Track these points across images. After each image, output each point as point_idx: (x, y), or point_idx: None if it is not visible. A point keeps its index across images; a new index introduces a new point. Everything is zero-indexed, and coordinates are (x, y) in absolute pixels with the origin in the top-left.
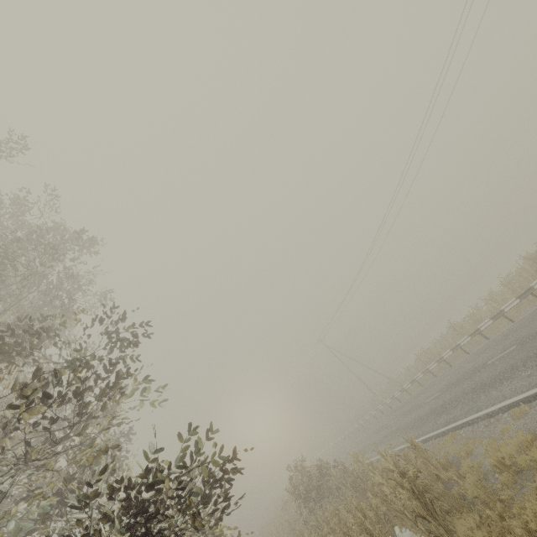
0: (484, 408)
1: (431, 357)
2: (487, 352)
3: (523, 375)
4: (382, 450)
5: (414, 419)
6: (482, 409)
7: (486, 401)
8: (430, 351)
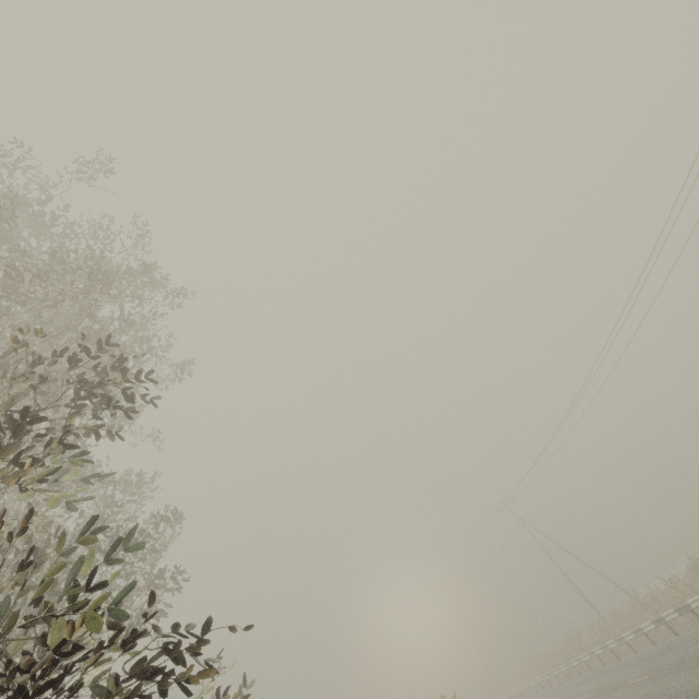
0: None
1: None
2: None
3: None
4: None
5: (687, 687)
6: None
7: None
8: None
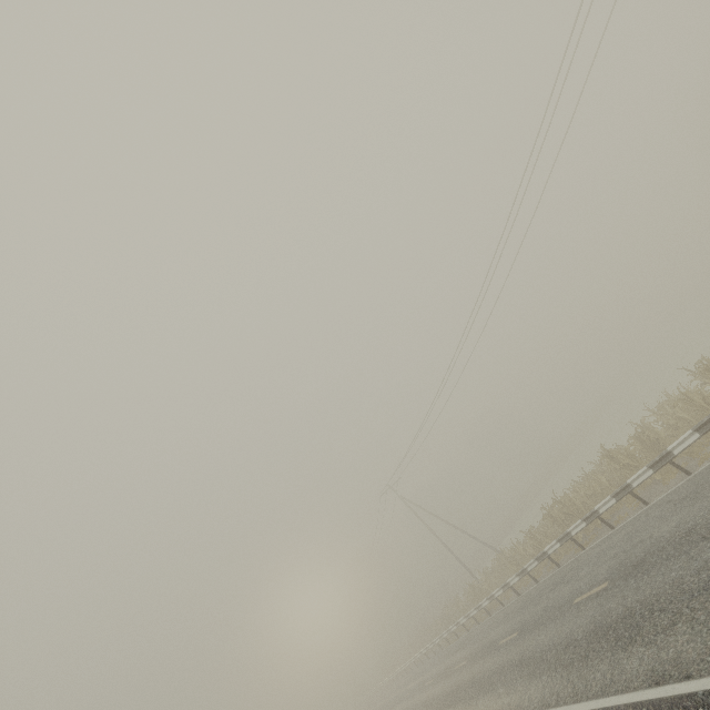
0: None
1: (571, 511)
2: (705, 496)
3: None
4: (491, 708)
5: (555, 641)
6: None
7: None
8: (568, 500)
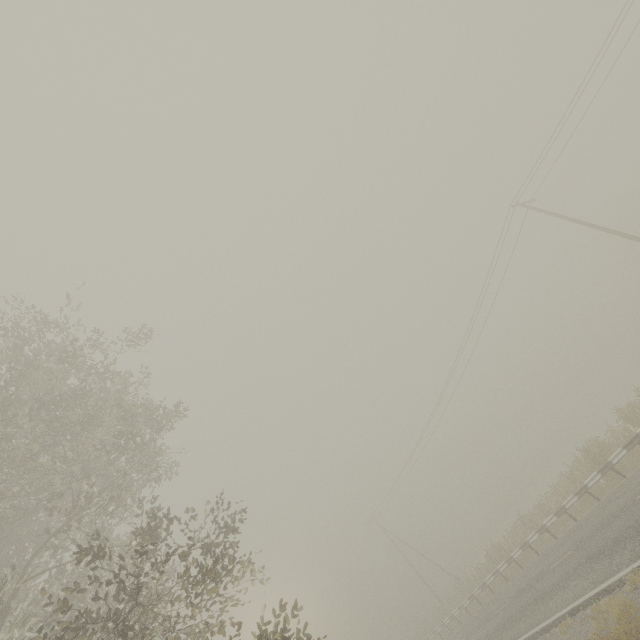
0: (542, 621)
1: (502, 554)
2: (551, 555)
3: (572, 585)
4: None
5: (482, 636)
6: (540, 623)
7: (544, 613)
8: (500, 546)
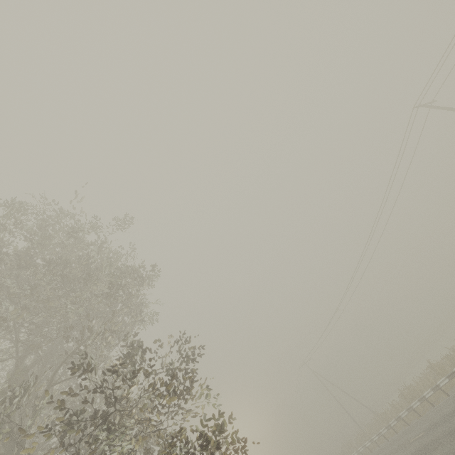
0: None
1: (414, 394)
2: None
3: None
4: None
5: None
6: None
7: None
8: (412, 388)
